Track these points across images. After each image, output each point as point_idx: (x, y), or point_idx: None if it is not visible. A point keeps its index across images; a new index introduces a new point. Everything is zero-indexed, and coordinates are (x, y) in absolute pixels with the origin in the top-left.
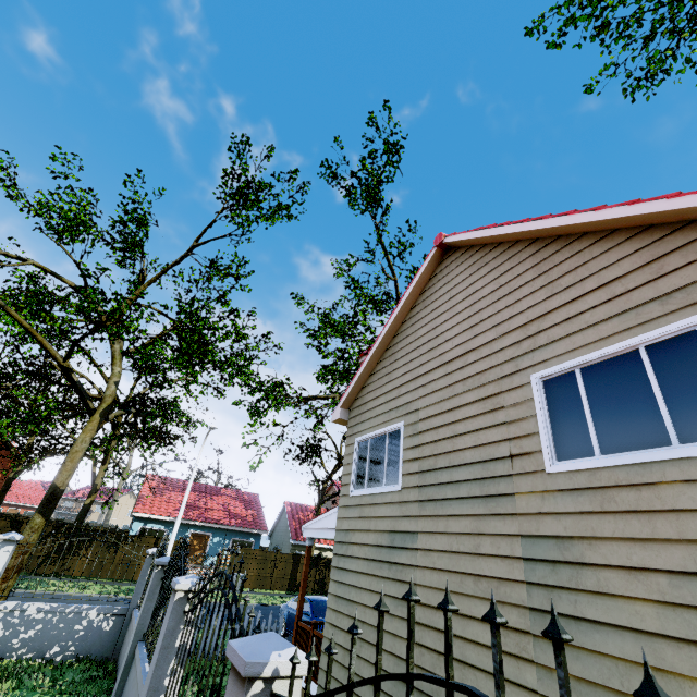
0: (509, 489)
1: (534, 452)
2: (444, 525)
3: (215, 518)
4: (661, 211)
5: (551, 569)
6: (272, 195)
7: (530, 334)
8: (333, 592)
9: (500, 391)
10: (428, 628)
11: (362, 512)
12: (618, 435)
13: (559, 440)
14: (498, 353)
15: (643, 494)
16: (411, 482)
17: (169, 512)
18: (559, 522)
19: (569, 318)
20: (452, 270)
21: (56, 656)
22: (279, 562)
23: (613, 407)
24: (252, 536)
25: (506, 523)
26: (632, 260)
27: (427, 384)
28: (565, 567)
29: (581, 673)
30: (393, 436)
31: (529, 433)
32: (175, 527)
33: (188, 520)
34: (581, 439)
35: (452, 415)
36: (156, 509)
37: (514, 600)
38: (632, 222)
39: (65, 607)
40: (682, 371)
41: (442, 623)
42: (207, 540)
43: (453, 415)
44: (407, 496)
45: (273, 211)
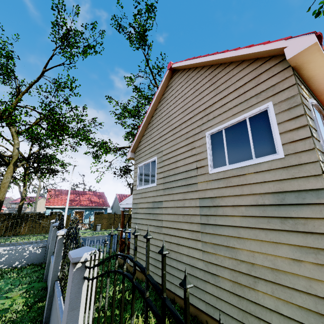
0: (195, 181)
1: (205, 166)
2: (172, 197)
3: (85, 204)
4: (261, 51)
5: (208, 209)
6: (83, 39)
7: (207, 114)
8: (133, 227)
9: (194, 141)
10: (167, 235)
11: (142, 195)
12: (235, 156)
13: (214, 160)
14: (194, 123)
15: (240, 179)
16: (160, 182)
17: (62, 204)
18: (212, 192)
19: (222, 106)
20: (176, 82)
21: (17, 265)
22: (116, 218)
23: (235, 145)
24: (103, 209)
25: (194, 194)
26: (248, 77)
27: (166, 139)
28: (213, 208)
29: (215, 242)
30: (153, 163)
31: (204, 158)
32: (66, 210)
33: (72, 206)
34: (222, 159)
35: (175, 152)
36: (56, 203)
37: (195, 221)
38: (250, 57)
39: (17, 247)
40: (260, 128)
41: (171, 232)
42: (83, 213)
43: (176, 152)
44: (159, 187)
45: (86, 49)
